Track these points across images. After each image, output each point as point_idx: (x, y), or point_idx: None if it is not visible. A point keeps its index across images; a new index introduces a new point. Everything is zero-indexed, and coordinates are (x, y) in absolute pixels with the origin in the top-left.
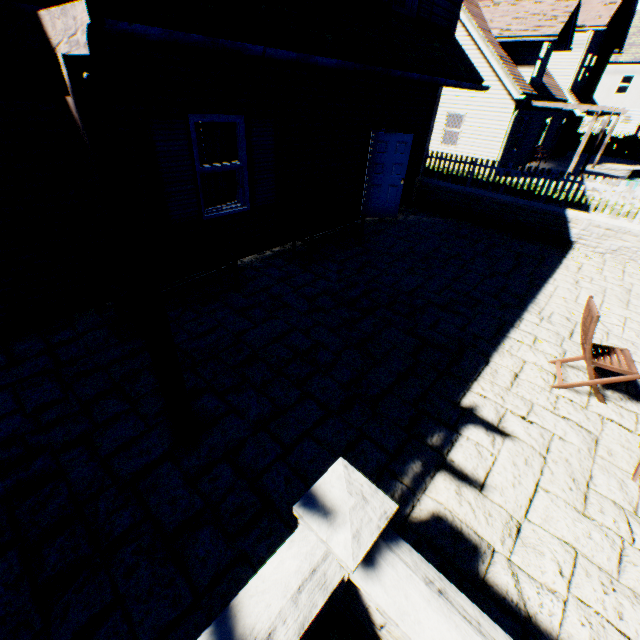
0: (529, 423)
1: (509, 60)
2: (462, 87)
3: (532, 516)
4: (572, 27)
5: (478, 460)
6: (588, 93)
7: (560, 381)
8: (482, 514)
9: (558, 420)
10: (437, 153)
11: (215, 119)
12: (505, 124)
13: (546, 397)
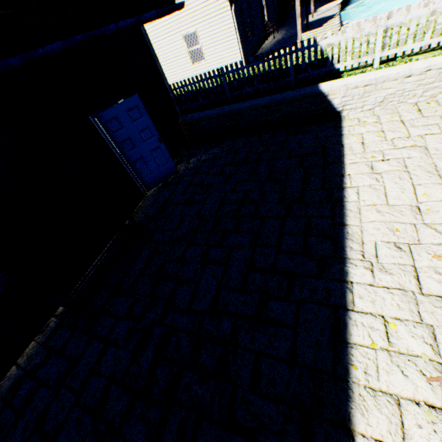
0: None
1: None
2: (148, 19)
3: None
4: None
5: None
6: None
7: None
8: None
9: None
10: (189, 80)
11: None
12: (230, 21)
13: None
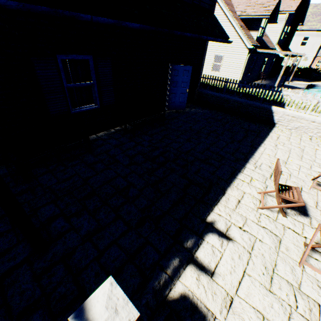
0: (243, 231)
1: (245, 28)
2: (217, 41)
3: (240, 293)
4: (277, 11)
5: (212, 256)
6: (286, 45)
7: (262, 204)
8: (211, 293)
9: (260, 228)
10: (208, 76)
11: (74, 57)
12: (243, 61)
13: (254, 214)
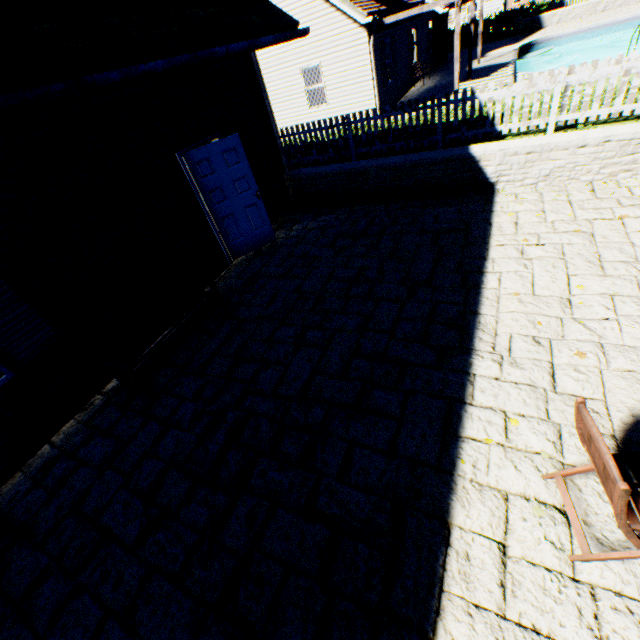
0: None
1: None
2: (264, 45)
3: None
4: None
5: None
6: None
7: (583, 542)
8: None
9: None
10: (302, 126)
11: None
12: (366, 57)
13: (574, 604)
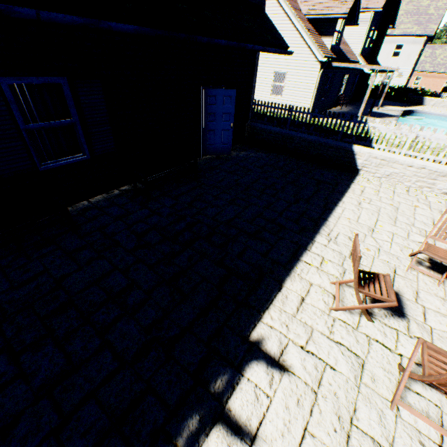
0: (307, 352)
1: (315, 32)
2: (269, 52)
3: None
4: (358, 8)
5: (255, 404)
6: (373, 56)
7: (337, 303)
8: None
9: (332, 345)
10: (265, 102)
11: (33, 81)
12: (314, 79)
13: (325, 321)
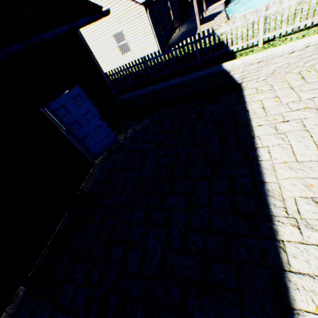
0: None
1: None
2: (81, 25)
3: None
4: None
5: None
6: None
7: None
8: None
9: None
10: (120, 67)
11: None
12: (147, 21)
13: None
